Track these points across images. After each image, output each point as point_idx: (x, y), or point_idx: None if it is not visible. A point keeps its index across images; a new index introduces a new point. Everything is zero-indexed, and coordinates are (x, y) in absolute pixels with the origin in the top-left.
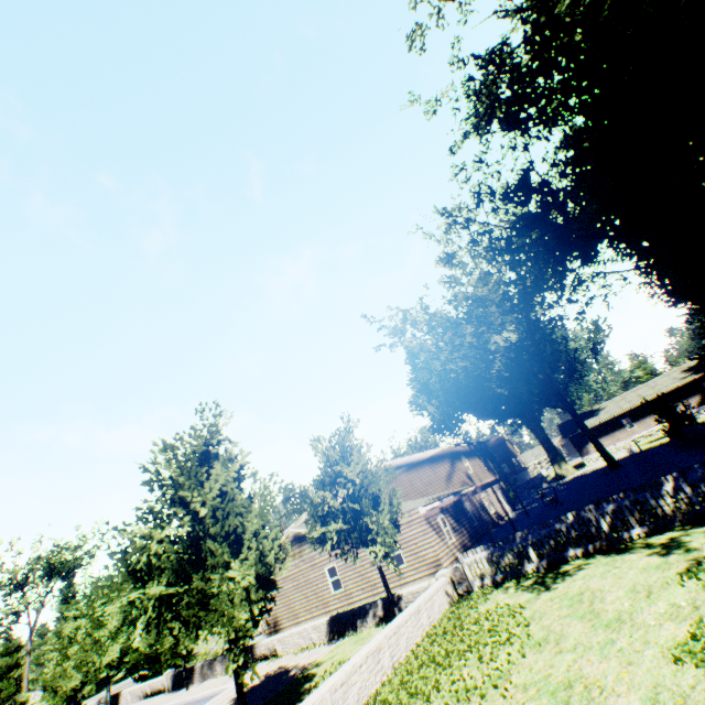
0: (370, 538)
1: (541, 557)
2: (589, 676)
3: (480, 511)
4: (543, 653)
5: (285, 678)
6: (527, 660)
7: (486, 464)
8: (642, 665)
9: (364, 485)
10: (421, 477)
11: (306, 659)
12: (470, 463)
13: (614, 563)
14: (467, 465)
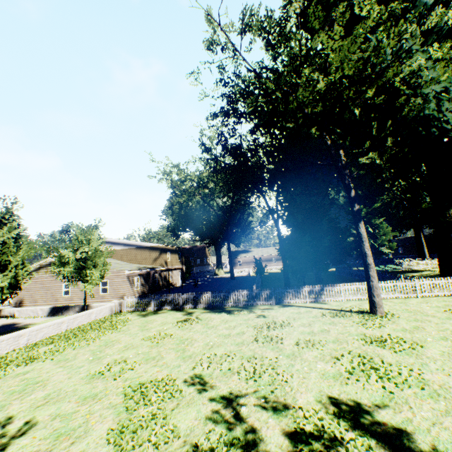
0: (86, 279)
1: (155, 306)
2: (121, 340)
3: (163, 279)
4: (118, 333)
5: (14, 326)
6: (111, 334)
7: (181, 258)
8: (135, 339)
9: (93, 255)
10: (142, 254)
11: (30, 321)
12: (172, 256)
13: (172, 314)
14: (169, 256)
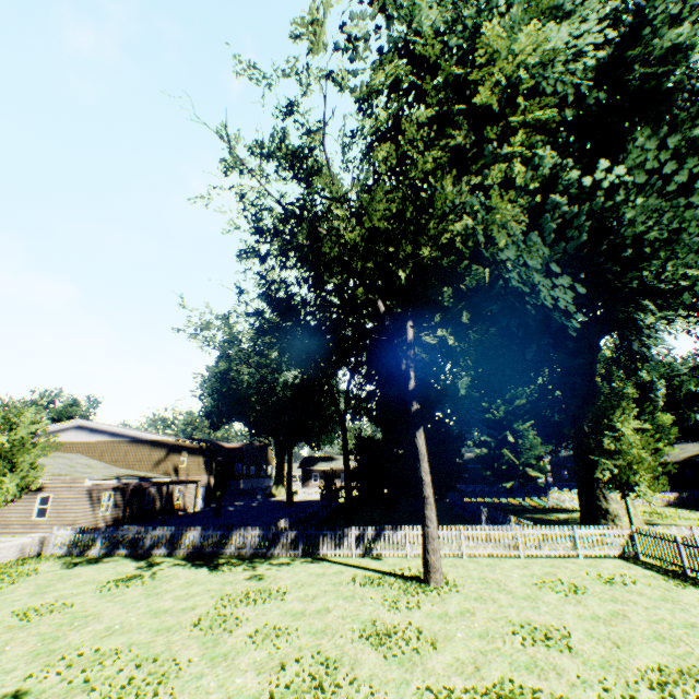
0: None
1: (103, 548)
2: None
3: (164, 499)
4: None
5: None
6: None
7: (209, 464)
8: (0, 612)
9: (14, 450)
10: (138, 453)
11: None
12: (191, 459)
13: (121, 565)
14: (185, 459)
